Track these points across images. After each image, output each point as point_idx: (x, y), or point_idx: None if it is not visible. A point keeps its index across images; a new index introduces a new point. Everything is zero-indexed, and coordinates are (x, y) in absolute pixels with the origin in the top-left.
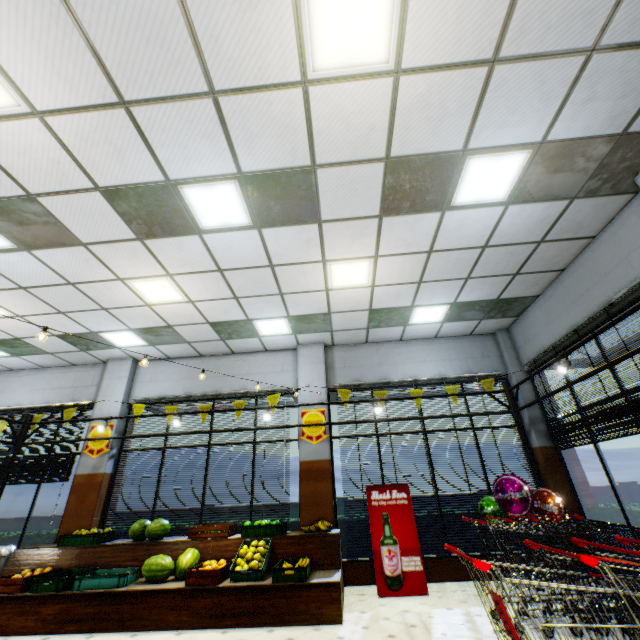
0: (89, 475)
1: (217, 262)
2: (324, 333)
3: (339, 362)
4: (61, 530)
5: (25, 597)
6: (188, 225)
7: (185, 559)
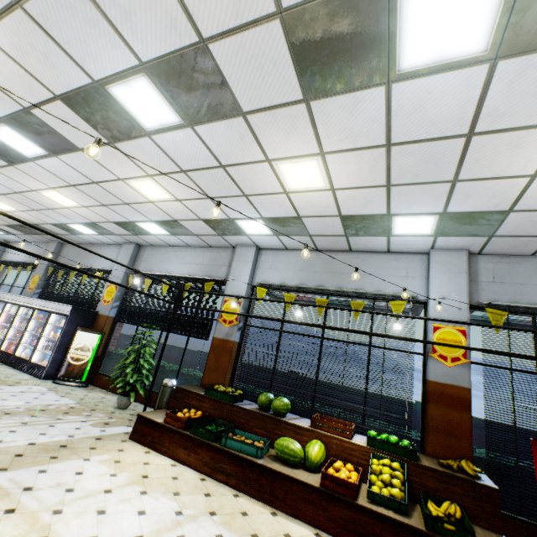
0: (223, 340)
1: (390, 132)
2: (477, 238)
3: (486, 275)
4: (204, 378)
5: (186, 435)
6: (378, 68)
7: (314, 452)
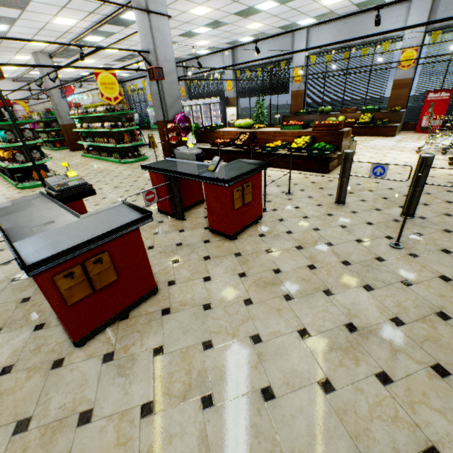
0: (296, 91)
1: None
2: None
3: (442, 7)
4: (291, 111)
5: None
6: None
7: (340, 119)
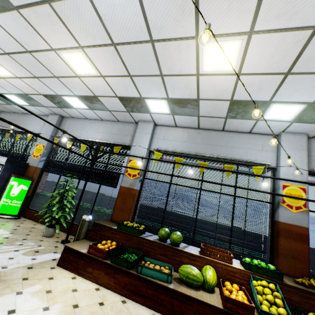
0: (128, 188)
1: None
2: None
3: None
4: (113, 215)
5: (107, 263)
6: None
7: (211, 277)
